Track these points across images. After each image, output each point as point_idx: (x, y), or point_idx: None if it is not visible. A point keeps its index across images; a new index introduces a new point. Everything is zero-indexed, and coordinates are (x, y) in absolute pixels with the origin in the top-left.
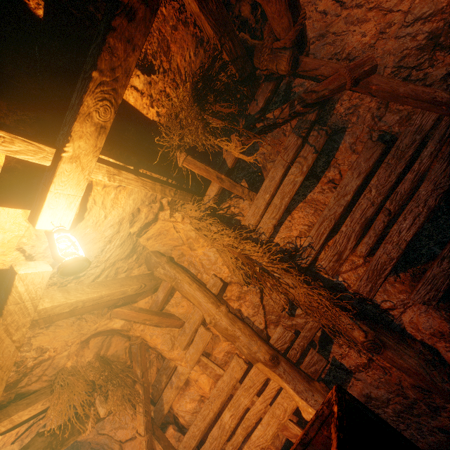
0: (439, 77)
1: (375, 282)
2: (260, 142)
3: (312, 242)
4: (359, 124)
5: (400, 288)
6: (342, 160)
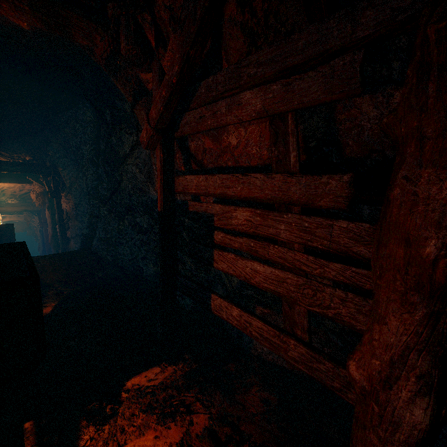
0: None
1: None
2: None
3: None
4: None
5: None
6: None
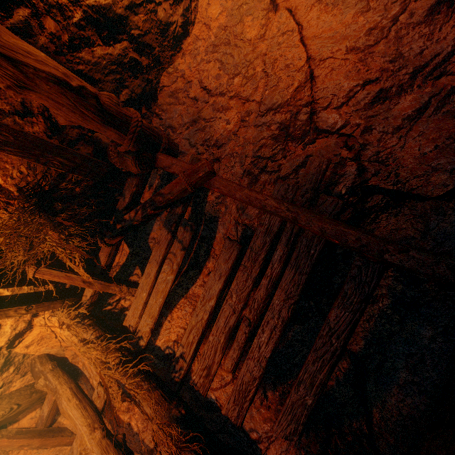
0: (291, 169)
1: (241, 405)
2: (151, 226)
3: (184, 352)
4: (227, 214)
5: (265, 415)
6: (219, 251)
